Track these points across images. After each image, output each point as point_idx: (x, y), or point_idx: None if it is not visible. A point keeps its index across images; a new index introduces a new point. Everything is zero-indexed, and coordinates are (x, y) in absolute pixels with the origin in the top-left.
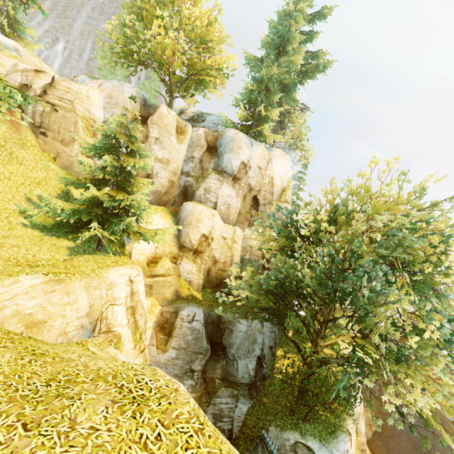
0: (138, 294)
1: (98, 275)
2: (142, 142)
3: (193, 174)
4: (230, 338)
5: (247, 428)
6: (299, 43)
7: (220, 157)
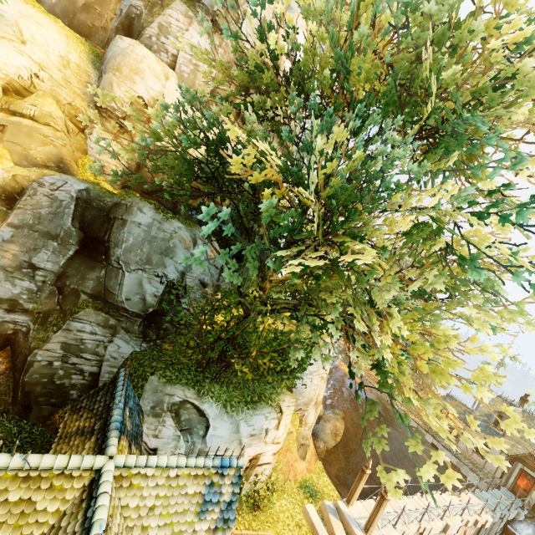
0: None
1: None
2: None
3: None
4: (120, 232)
5: None
6: None
7: None
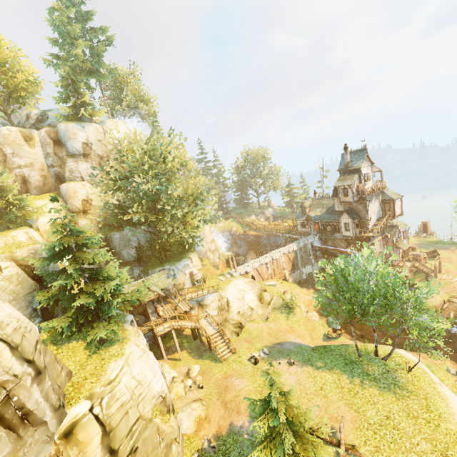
0: (34, 237)
1: (5, 235)
2: (4, 160)
3: (56, 165)
4: (113, 244)
5: None
6: (79, 30)
7: (66, 146)
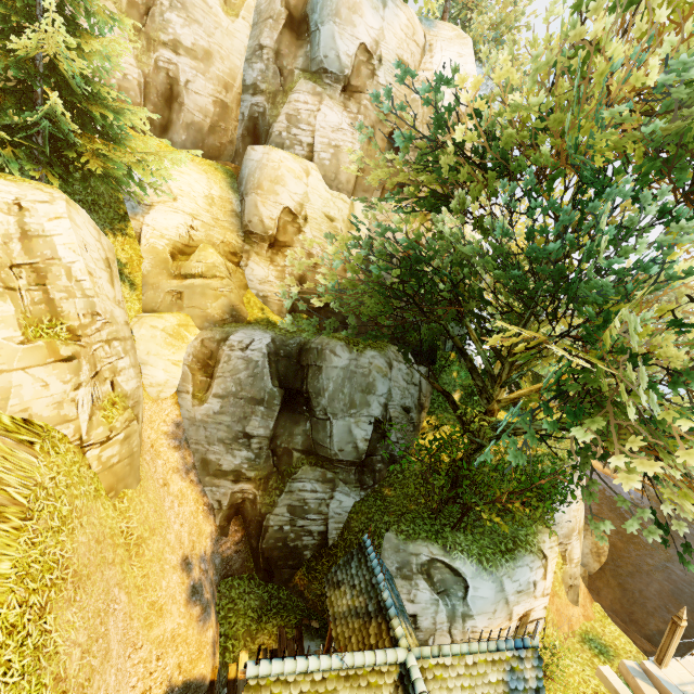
0: (49, 242)
1: None
2: (145, 7)
3: (264, 88)
4: (318, 381)
5: (351, 532)
6: None
7: (313, 38)
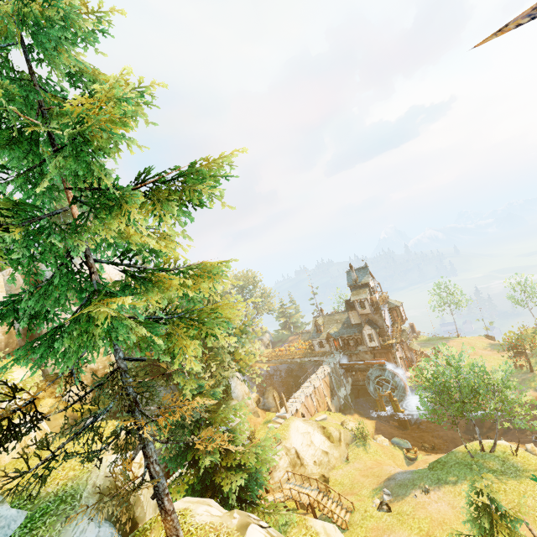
0: (42, 426)
1: None
2: None
3: None
4: None
5: None
6: None
7: None
